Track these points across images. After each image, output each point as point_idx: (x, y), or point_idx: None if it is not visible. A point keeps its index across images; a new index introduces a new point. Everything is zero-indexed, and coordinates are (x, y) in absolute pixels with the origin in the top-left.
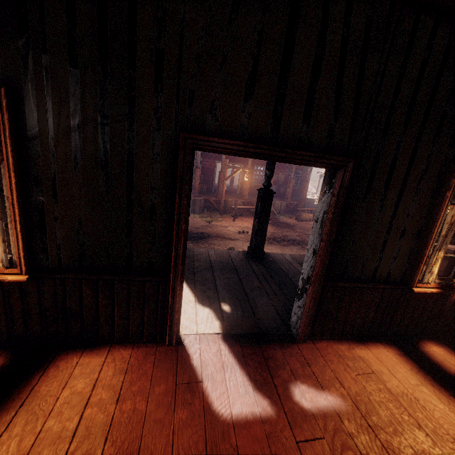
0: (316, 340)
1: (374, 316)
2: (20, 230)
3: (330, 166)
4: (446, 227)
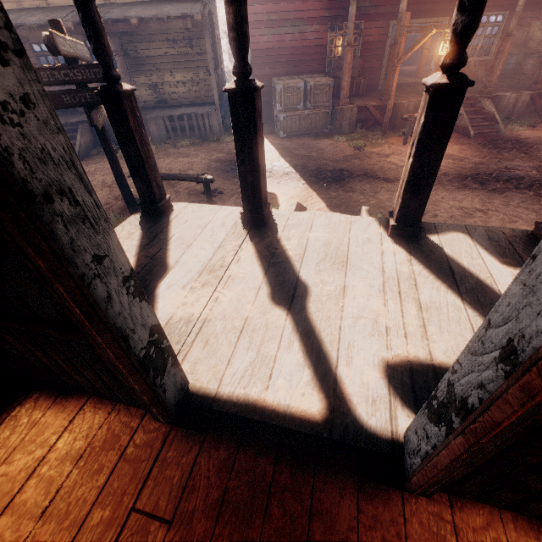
0: (459, 497)
1: None
2: None
3: None
4: None
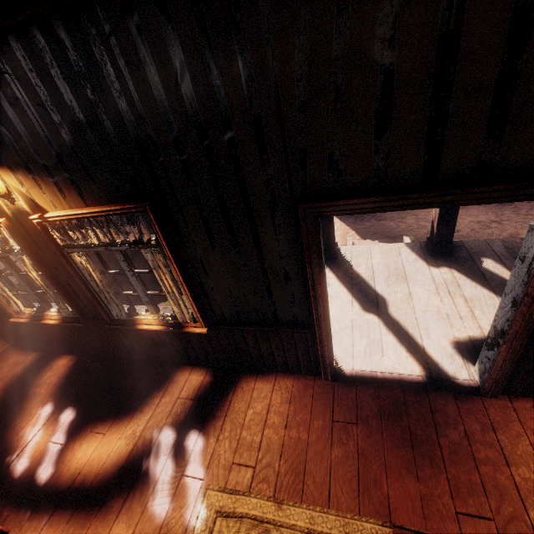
0: (514, 396)
1: None
2: (192, 301)
3: None
4: None
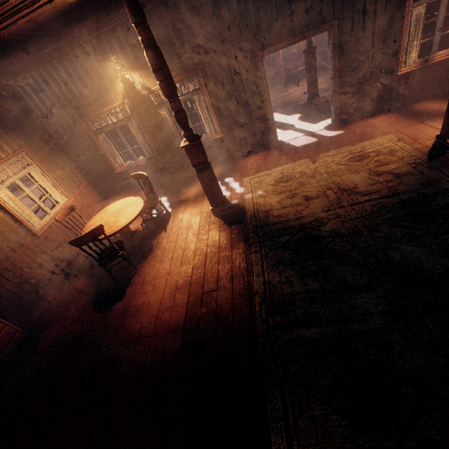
0: (345, 125)
1: (377, 100)
2: (216, 118)
3: (325, 30)
4: (413, 25)
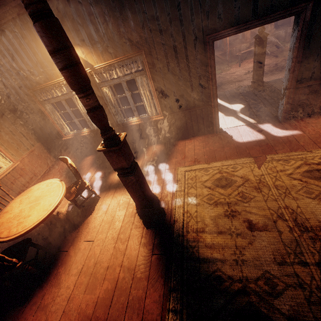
0: (293, 119)
1: None
2: (158, 101)
3: (294, 14)
4: None
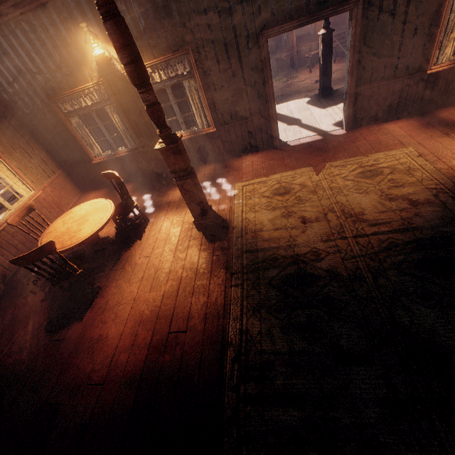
0: (357, 128)
1: (398, 101)
2: (209, 110)
3: (346, 10)
4: None
